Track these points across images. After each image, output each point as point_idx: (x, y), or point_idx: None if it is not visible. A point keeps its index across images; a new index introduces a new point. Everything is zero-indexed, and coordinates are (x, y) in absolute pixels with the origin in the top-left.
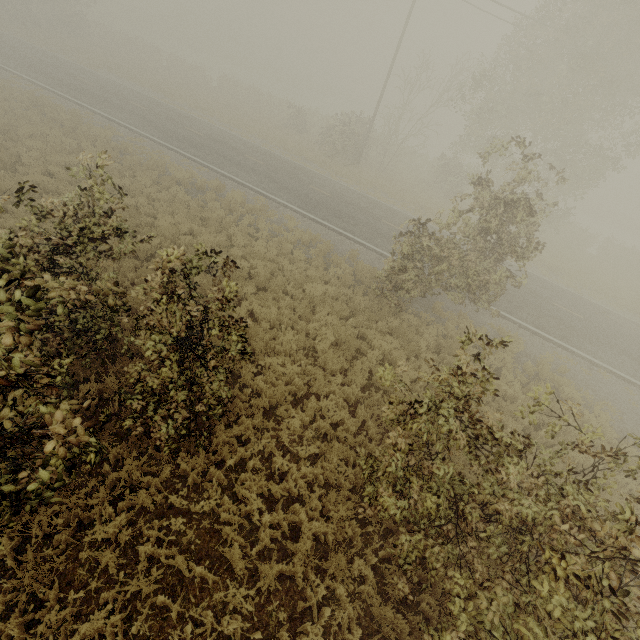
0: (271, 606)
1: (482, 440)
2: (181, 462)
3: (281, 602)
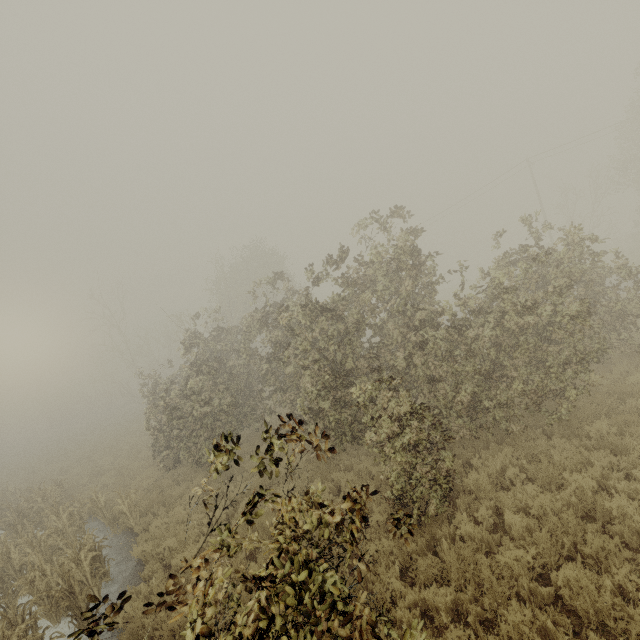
0: None
1: None
2: None
3: None
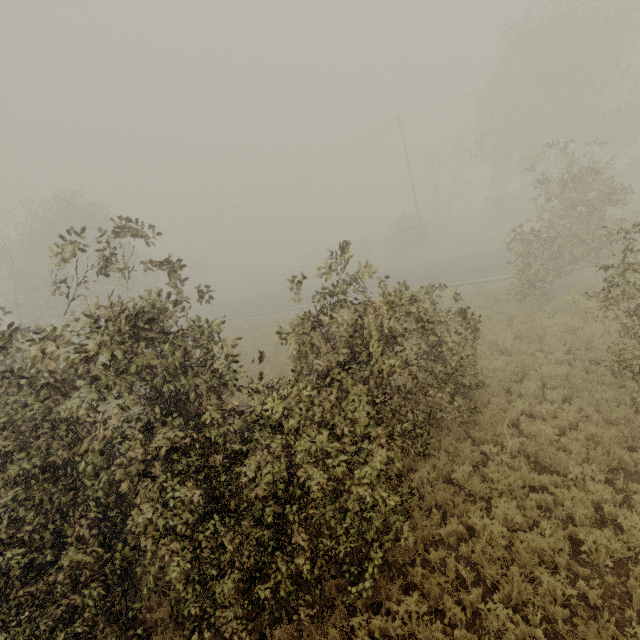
0: (618, 482)
1: None
2: (474, 434)
3: (625, 481)
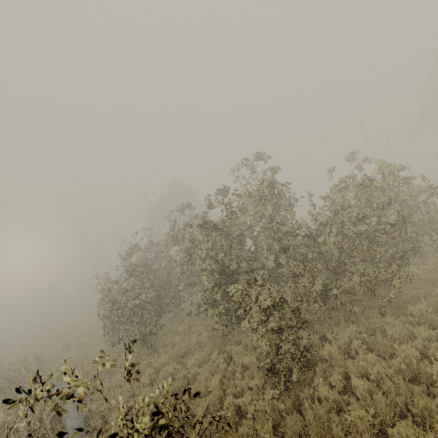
0: None
1: None
2: None
3: None
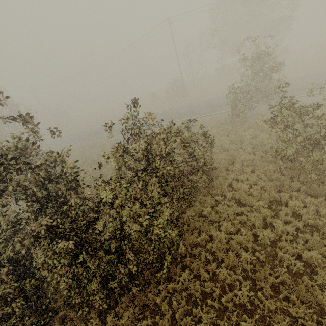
0: (273, 207)
1: (303, 116)
2: (212, 191)
3: (275, 206)
